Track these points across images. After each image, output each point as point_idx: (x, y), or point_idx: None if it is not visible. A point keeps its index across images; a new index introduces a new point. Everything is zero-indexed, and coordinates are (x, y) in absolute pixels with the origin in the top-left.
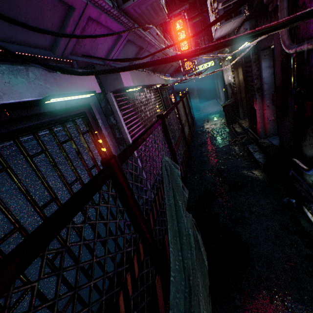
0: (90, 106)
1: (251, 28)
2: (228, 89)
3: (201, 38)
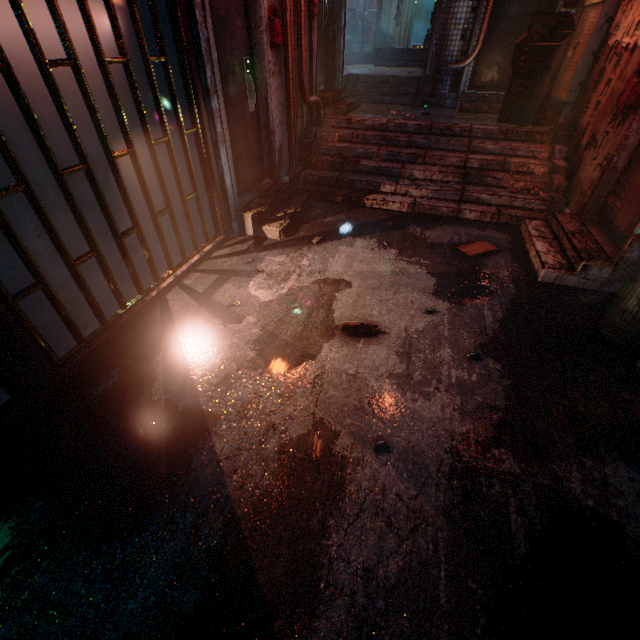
0: None
1: None
2: None
3: None
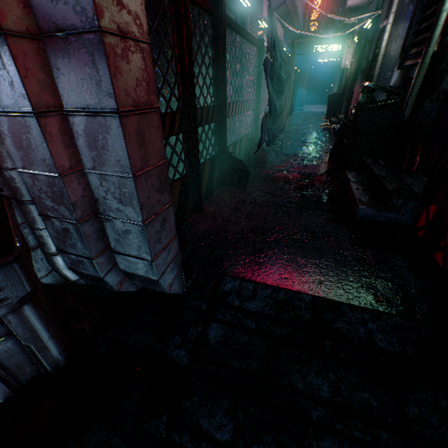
0: (237, 18)
1: (377, 7)
2: (342, 82)
3: (340, 8)
